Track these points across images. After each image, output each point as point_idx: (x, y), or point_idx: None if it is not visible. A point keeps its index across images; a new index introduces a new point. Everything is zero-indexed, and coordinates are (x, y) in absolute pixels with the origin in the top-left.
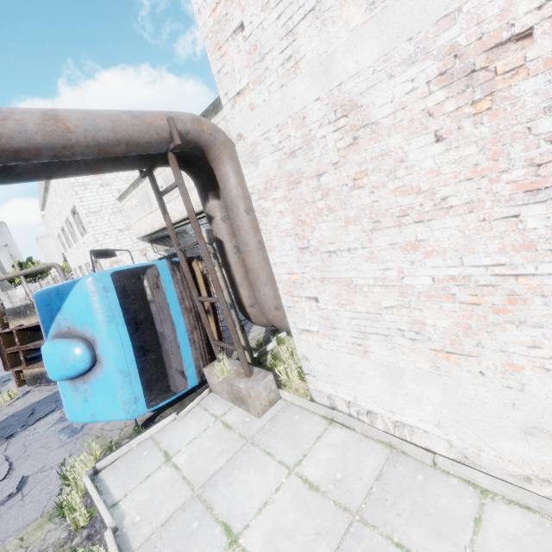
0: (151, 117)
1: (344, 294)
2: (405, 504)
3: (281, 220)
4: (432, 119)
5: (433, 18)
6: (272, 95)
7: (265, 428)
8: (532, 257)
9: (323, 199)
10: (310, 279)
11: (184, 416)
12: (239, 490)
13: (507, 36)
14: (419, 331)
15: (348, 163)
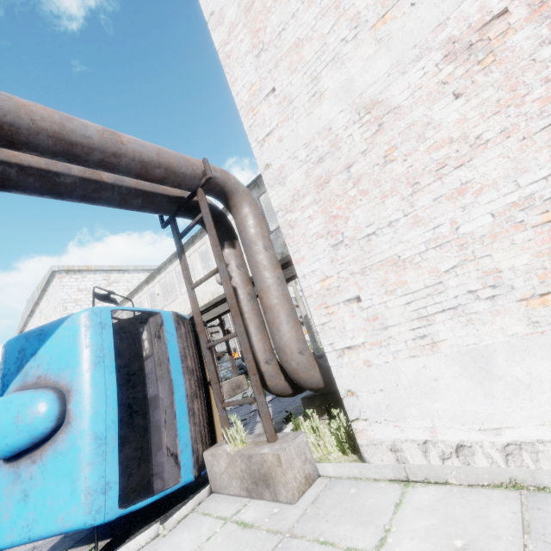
0: (189, 157)
1: (392, 277)
2: None
3: (310, 225)
4: (447, 85)
5: (429, 30)
6: (299, 124)
7: (307, 513)
8: None
9: (355, 186)
10: (347, 276)
11: (171, 528)
12: None
13: (489, 18)
14: (496, 283)
15: (377, 146)
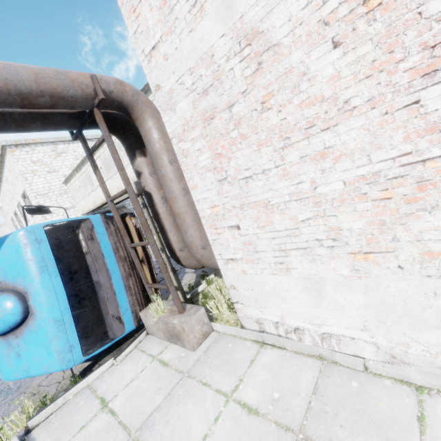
0: (75, 75)
1: (263, 216)
2: (346, 413)
3: (200, 157)
4: (328, 27)
5: None
6: (182, 42)
7: (200, 360)
8: (437, 139)
9: (236, 128)
10: (230, 208)
11: (121, 360)
12: (177, 426)
13: None
14: (336, 237)
15: (256, 88)
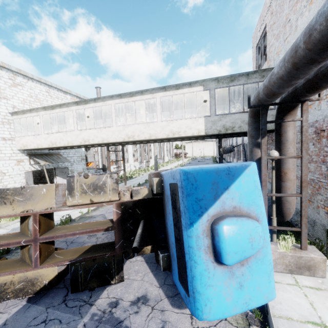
0: None
1: None
2: None
3: None
4: None
5: None
6: None
7: None
8: None
9: None
10: None
11: None
12: None
13: None
14: None
15: None
